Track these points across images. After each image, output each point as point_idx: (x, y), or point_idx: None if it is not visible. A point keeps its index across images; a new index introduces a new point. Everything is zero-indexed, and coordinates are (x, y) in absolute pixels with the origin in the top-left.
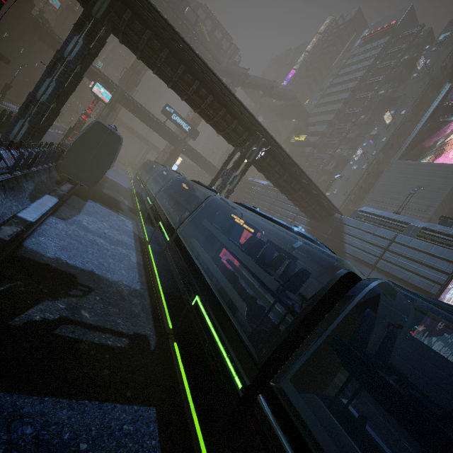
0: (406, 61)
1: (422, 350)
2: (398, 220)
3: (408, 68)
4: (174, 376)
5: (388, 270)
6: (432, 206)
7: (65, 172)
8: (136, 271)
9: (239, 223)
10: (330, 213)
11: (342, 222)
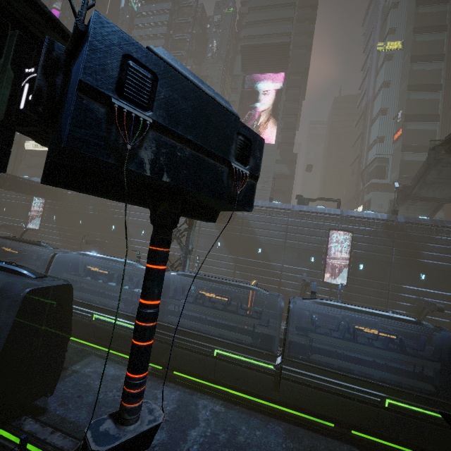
0: (196, 36)
1: (330, 285)
2: (283, 208)
3: (199, 43)
4: (384, 449)
5: (294, 246)
6: (270, 177)
7: (2, 416)
8: (246, 416)
9: (373, 333)
10: (235, 215)
11: (247, 219)
